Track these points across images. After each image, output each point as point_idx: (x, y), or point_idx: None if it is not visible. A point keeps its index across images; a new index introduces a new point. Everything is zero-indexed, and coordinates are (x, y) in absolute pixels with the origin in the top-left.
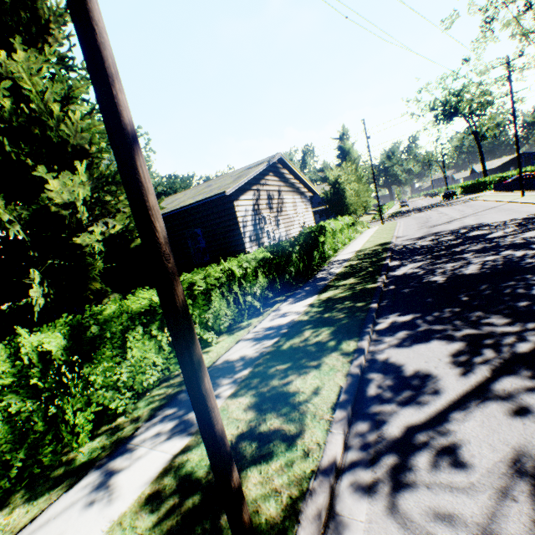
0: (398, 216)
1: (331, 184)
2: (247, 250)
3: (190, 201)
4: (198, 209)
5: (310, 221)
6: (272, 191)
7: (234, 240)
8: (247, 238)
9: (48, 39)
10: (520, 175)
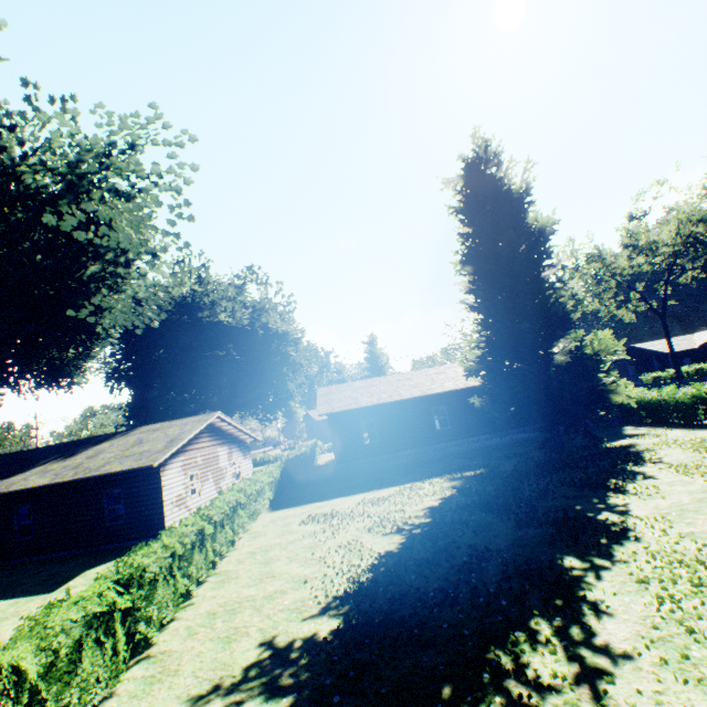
0: None
1: None
2: None
3: None
4: None
5: None
6: None
7: None
8: None
9: None
10: None
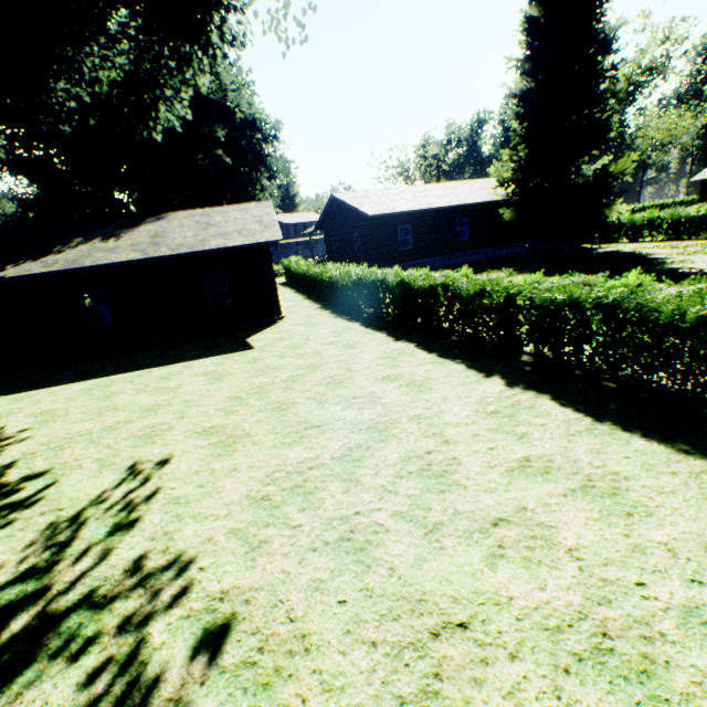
0: None
1: None
2: None
3: None
4: None
5: None
6: None
7: None
8: None
9: None
10: None
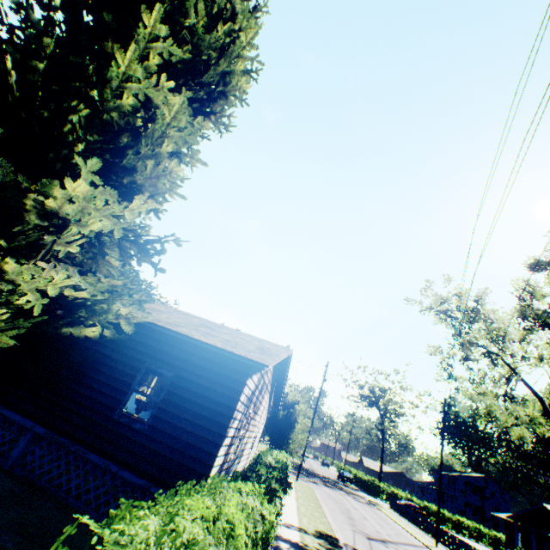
0: (305, 475)
1: (287, 403)
2: (217, 458)
3: (201, 336)
4: (193, 348)
5: (258, 438)
6: (265, 383)
7: (210, 428)
8: (227, 438)
9: (197, 119)
10: (438, 517)
